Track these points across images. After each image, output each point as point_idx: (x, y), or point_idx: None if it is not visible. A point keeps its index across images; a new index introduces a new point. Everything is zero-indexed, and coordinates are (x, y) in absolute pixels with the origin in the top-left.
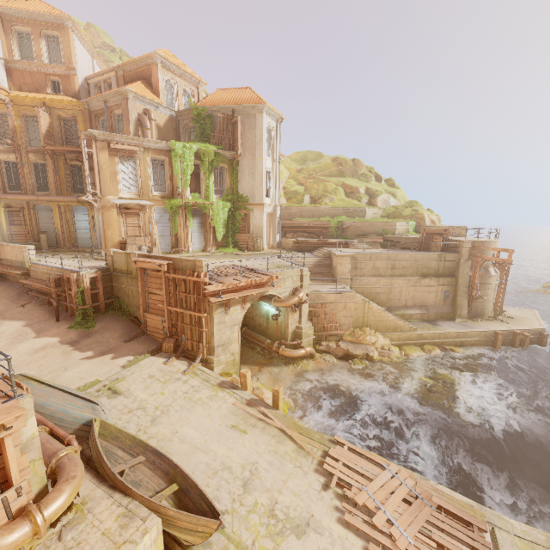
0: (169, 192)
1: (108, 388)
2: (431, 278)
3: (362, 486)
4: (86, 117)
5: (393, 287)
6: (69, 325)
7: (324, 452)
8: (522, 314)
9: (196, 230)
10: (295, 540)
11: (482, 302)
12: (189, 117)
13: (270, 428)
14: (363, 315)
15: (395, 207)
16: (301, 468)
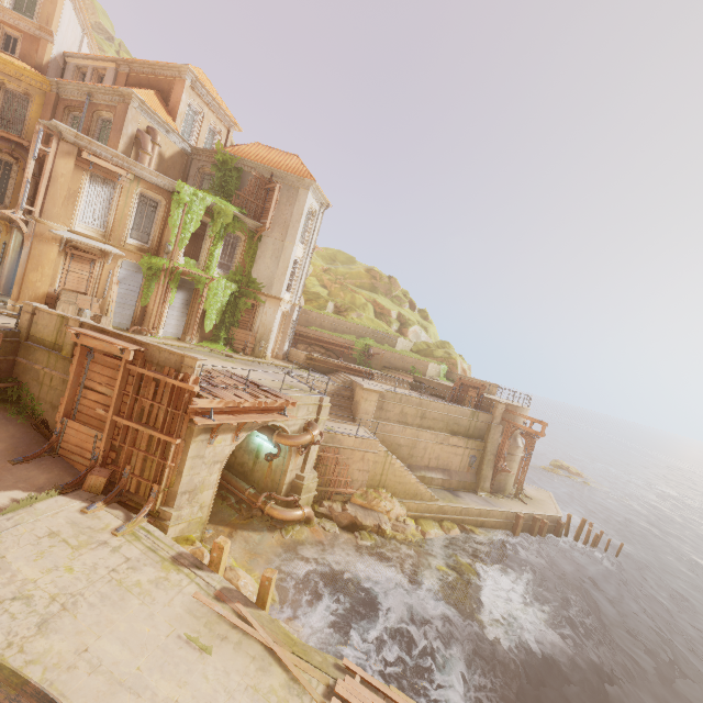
0: (153, 245)
1: None
2: (461, 437)
3: None
4: (49, 102)
5: (418, 440)
6: None
7: (327, 687)
8: (539, 496)
9: (177, 308)
10: None
11: (506, 475)
12: (209, 160)
13: (249, 642)
14: (382, 472)
15: (427, 344)
16: None
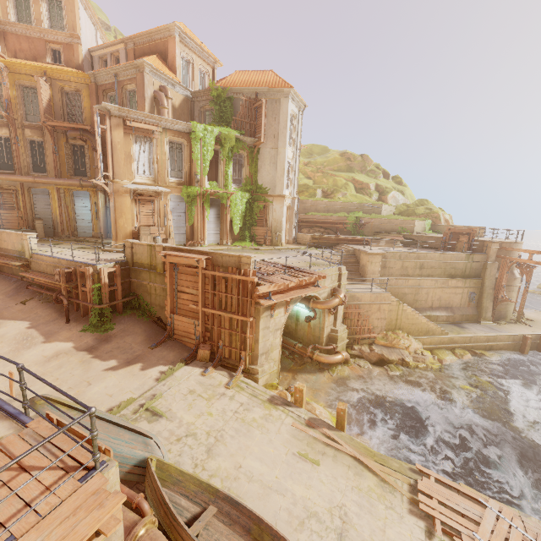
0: (186, 178)
1: (145, 409)
2: (459, 279)
3: (472, 533)
4: (92, 91)
5: (420, 288)
6: (82, 327)
7: (410, 485)
8: (540, 317)
9: (212, 222)
10: None
11: (506, 304)
12: (206, 98)
13: (341, 455)
14: (397, 318)
15: (406, 205)
16: (393, 510)
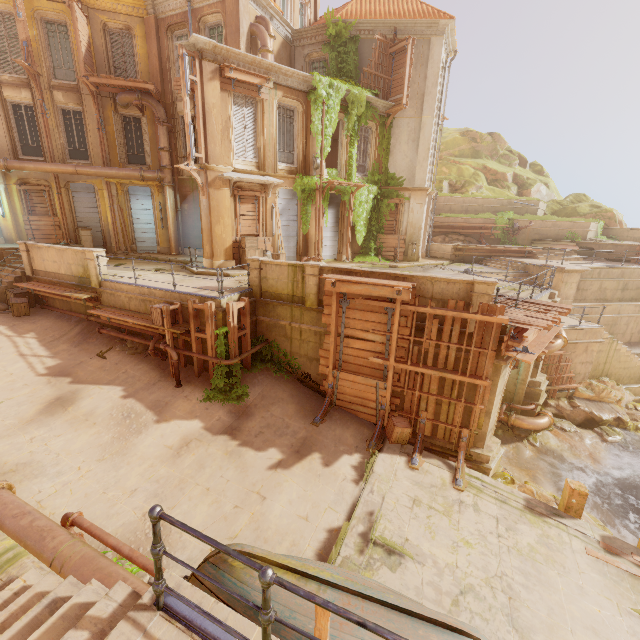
0: (300, 164)
1: (370, 541)
2: None
3: None
4: (149, 29)
5: (619, 316)
6: (202, 393)
7: None
8: None
9: (329, 228)
10: None
11: None
12: (315, 41)
13: None
14: (606, 361)
15: (558, 202)
16: None
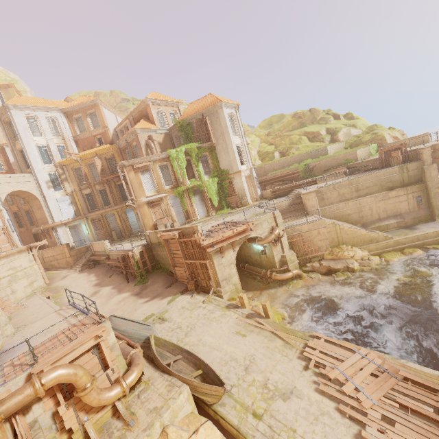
0: (175, 183)
1: (159, 318)
2: (398, 189)
3: (334, 366)
4: (119, 153)
5: (362, 206)
6: (134, 283)
7: (305, 344)
8: None
9: (199, 204)
10: (282, 403)
11: None
12: (176, 129)
13: (263, 331)
14: (337, 236)
15: (356, 136)
16: (287, 357)
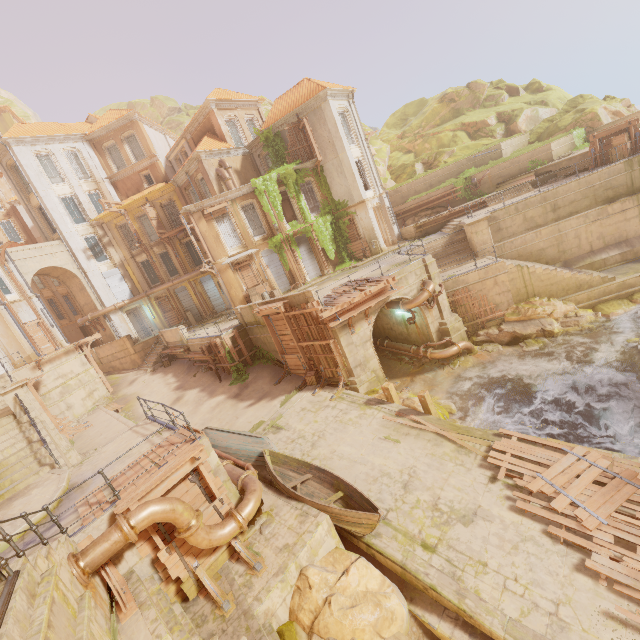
0: (268, 231)
1: (272, 426)
2: (623, 199)
3: (535, 474)
4: (179, 194)
5: (563, 234)
6: (229, 382)
7: (488, 447)
8: None
9: (306, 258)
10: (462, 528)
11: None
12: (260, 146)
13: (424, 433)
14: (525, 285)
15: (549, 120)
16: (462, 466)
